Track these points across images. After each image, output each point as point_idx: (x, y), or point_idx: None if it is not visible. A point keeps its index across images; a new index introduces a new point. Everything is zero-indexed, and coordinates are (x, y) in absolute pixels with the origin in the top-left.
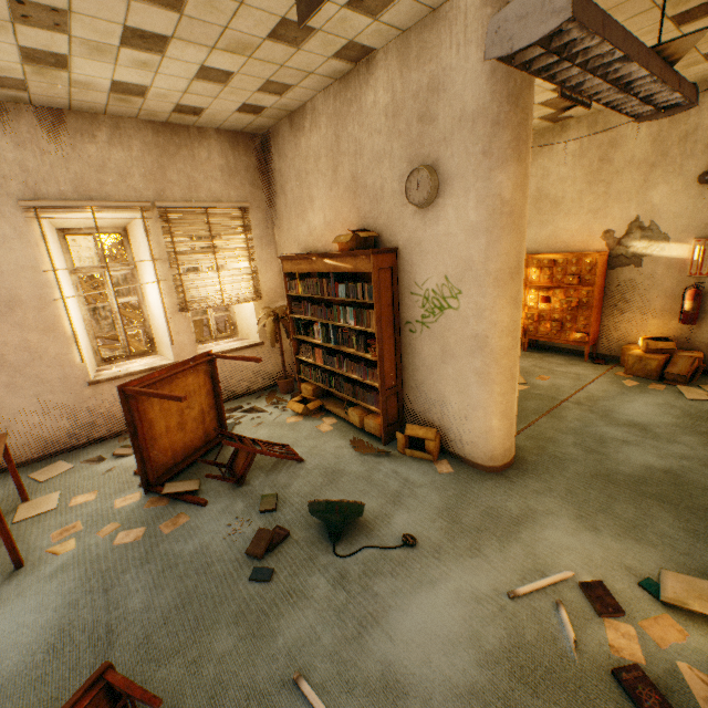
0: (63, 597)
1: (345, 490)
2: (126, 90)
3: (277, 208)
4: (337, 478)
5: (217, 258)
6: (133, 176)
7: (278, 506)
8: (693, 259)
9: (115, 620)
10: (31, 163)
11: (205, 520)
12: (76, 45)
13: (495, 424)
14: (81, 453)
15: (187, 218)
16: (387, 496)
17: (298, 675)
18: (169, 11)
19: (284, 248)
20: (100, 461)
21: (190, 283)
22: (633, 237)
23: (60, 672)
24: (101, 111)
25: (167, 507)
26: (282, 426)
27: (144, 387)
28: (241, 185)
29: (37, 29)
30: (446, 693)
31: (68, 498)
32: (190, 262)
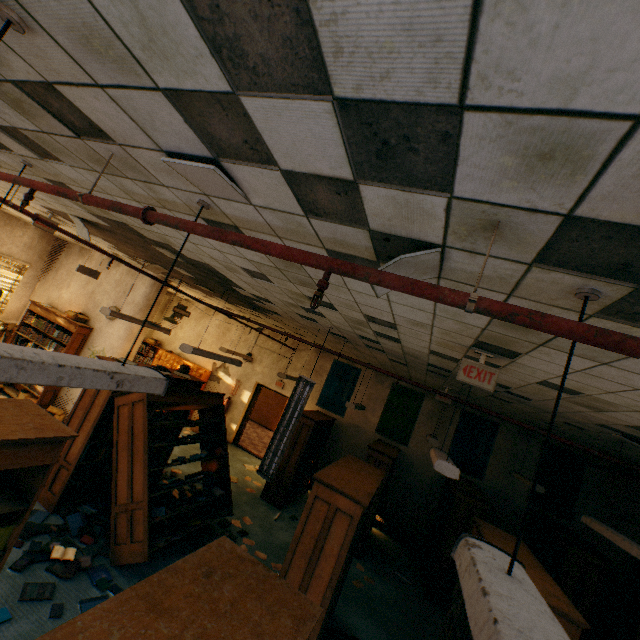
0: None
1: None
2: None
3: (48, 275)
4: None
5: None
6: None
7: None
8: (233, 387)
9: None
10: None
11: None
12: None
13: None
14: None
15: None
16: None
17: None
18: None
19: (39, 295)
20: None
21: None
22: (221, 369)
23: None
24: None
25: None
26: None
27: None
28: (33, 255)
29: None
30: None
31: None
32: None
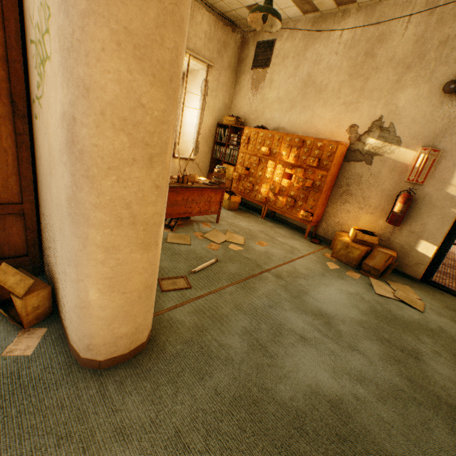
0: None
1: None
2: None
3: None
4: None
5: None
6: None
7: None
8: (415, 166)
9: None
10: None
11: None
12: None
13: (93, 297)
14: None
15: None
16: None
17: None
18: None
19: None
20: None
21: None
22: (372, 135)
23: None
24: None
25: None
26: None
27: None
28: None
29: None
30: None
31: None
32: None
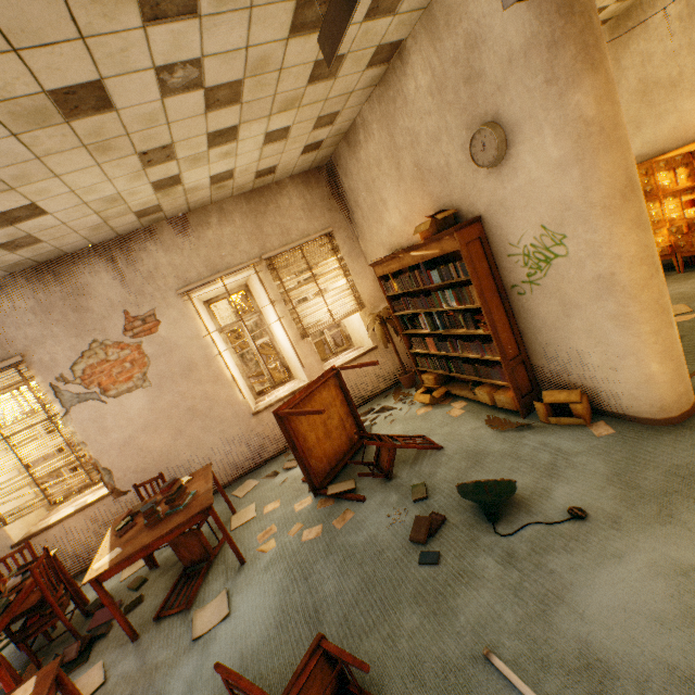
0: (277, 585)
1: (492, 470)
2: (220, 179)
3: (356, 222)
4: (480, 459)
5: (318, 284)
6: (241, 242)
7: (428, 493)
8: None
9: (318, 601)
10: (177, 260)
11: (367, 514)
12: (182, 164)
13: (654, 369)
14: (261, 470)
15: (287, 260)
16: (540, 470)
17: (486, 651)
18: (233, 106)
19: (372, 255)
20: (275, 475)
21: (303, 313)
22: None
23: (289, 642)
24: (208, 202)
25: (334, 506)
26: (414, 419)
27: (291, 409)
28: (321, 214)
29: (158, 166)
30: (665, 675)
31: (261, 507)
32: (299, 295)
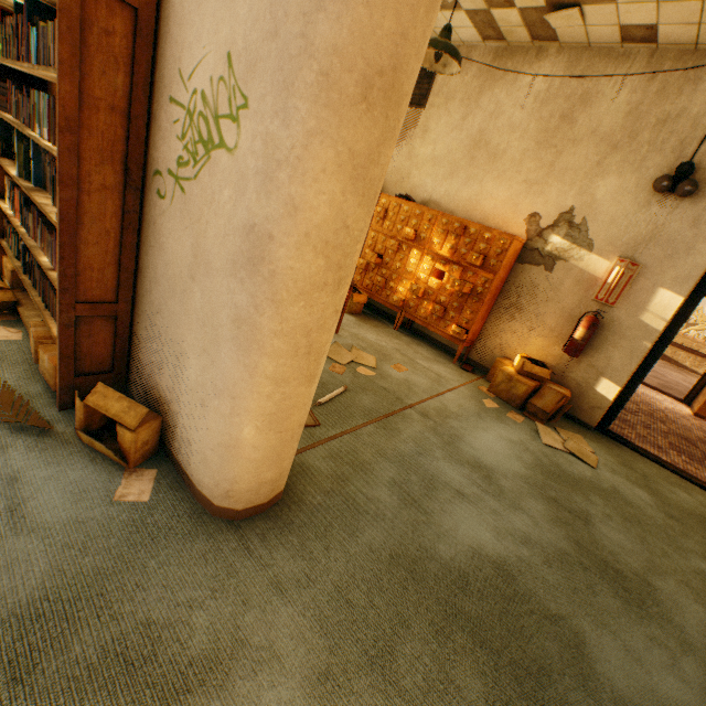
0: None
1: None
2: None
3: None
4: None
5: None
6: None
7: None
8: (606, 281)
9: None
10: None
11: None
12: None
13: (247, 435)
14: None
15: None
16: None
17: None
18: None
19: None
20: None
21: None
22: (558, 232)
23: None
24: None
25: None
26: None
27: None
28: None
29: None
30: None
31: None
32: None
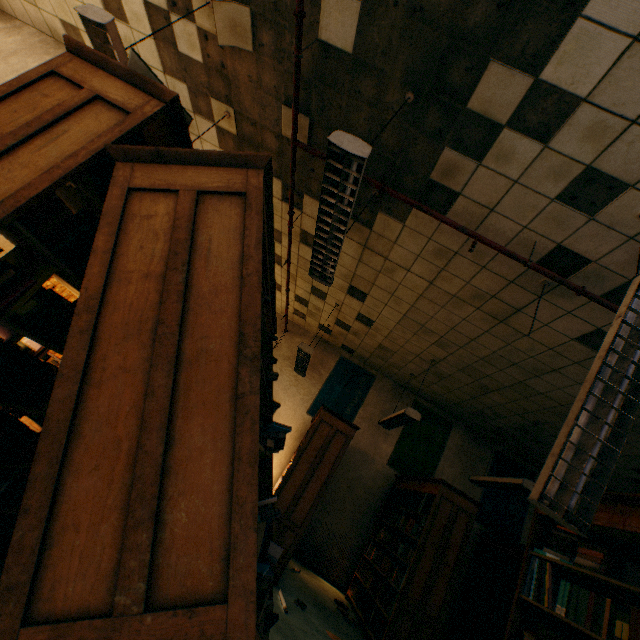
0: None
1: None
2: None
3: None
4: None
5: None
6: None
7: None
8: None
9: None
10: None
11: None
12: None
13: None
14: None
15: None
16: None
17: None
18: None
19: None
20: None
21: None
22: None
23: None
24: None
25: None
26: None
27: None
28: None
29: None
30: None
31: None
32: None
